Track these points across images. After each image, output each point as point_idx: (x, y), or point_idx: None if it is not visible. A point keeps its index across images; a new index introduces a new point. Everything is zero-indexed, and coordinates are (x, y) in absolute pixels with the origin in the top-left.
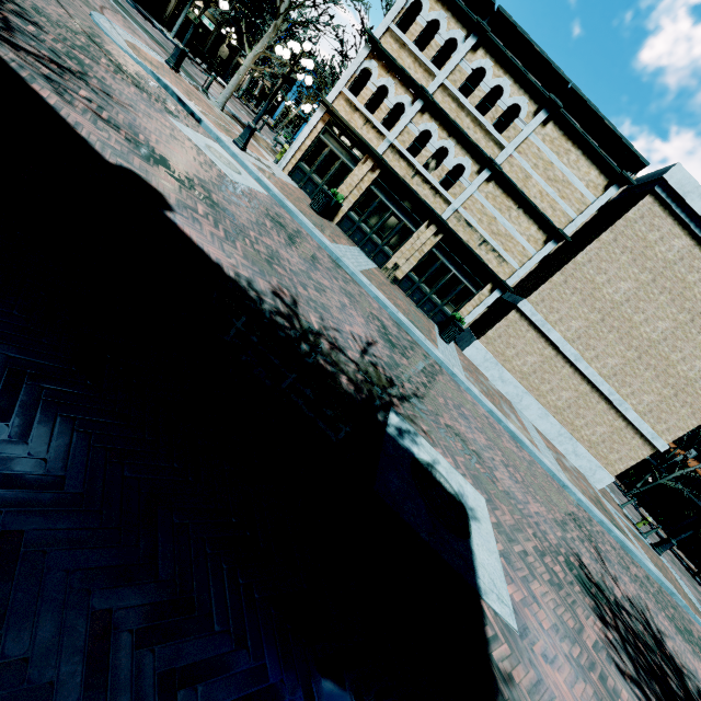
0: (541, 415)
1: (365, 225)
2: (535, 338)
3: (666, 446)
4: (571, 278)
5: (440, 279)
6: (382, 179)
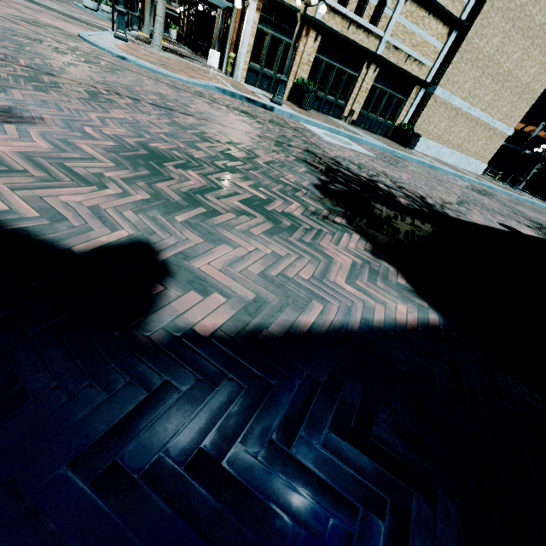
0: (451, 155)
1: (318, 91)
2: (444, 110)
3: (513, 131)
4: (464, 53)
5: (381, 103)
6: (322, 42)
